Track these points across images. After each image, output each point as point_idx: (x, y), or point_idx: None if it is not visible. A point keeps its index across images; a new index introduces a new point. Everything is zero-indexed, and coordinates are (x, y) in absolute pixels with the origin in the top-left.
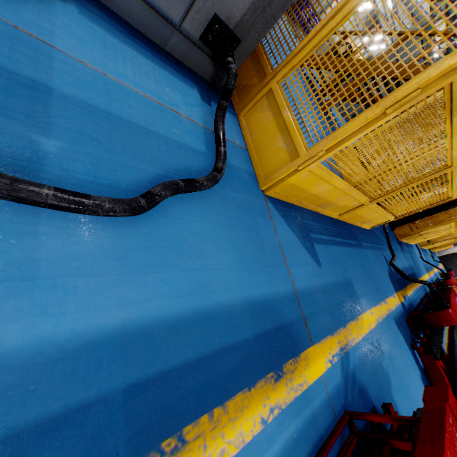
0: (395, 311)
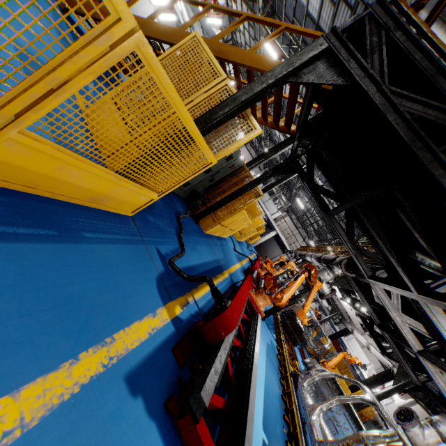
0: (143, 347)
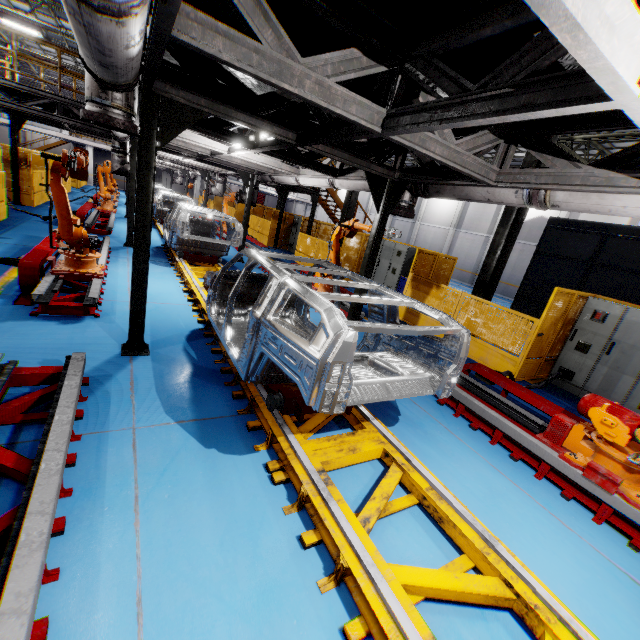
0: None
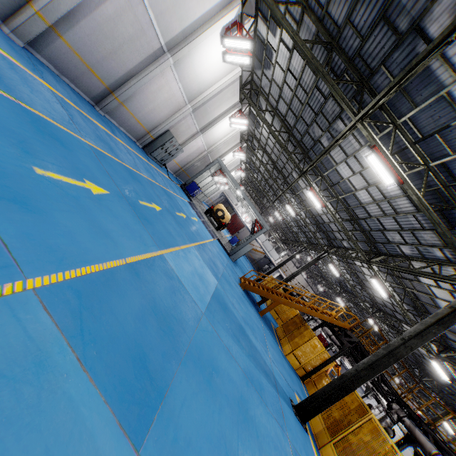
0: None
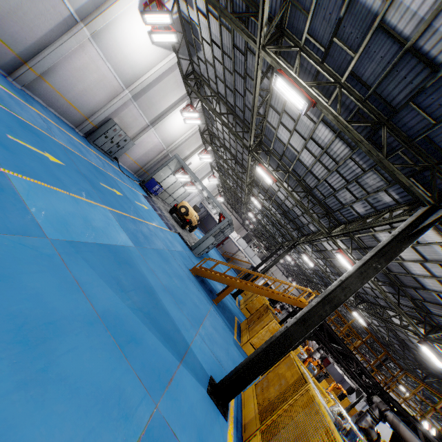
0: None
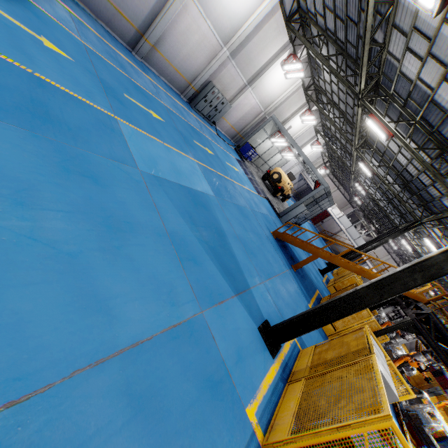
0: None
